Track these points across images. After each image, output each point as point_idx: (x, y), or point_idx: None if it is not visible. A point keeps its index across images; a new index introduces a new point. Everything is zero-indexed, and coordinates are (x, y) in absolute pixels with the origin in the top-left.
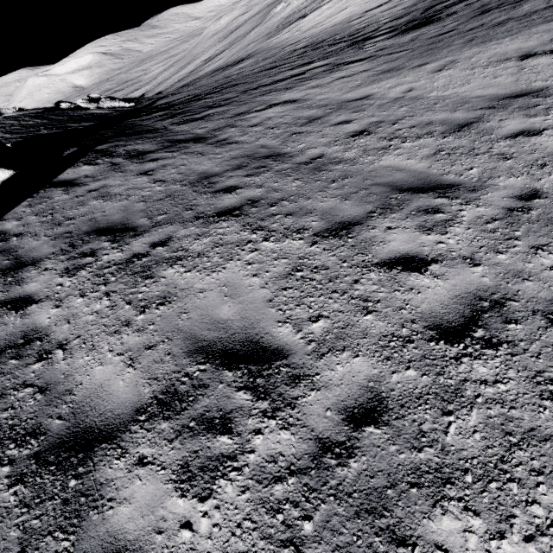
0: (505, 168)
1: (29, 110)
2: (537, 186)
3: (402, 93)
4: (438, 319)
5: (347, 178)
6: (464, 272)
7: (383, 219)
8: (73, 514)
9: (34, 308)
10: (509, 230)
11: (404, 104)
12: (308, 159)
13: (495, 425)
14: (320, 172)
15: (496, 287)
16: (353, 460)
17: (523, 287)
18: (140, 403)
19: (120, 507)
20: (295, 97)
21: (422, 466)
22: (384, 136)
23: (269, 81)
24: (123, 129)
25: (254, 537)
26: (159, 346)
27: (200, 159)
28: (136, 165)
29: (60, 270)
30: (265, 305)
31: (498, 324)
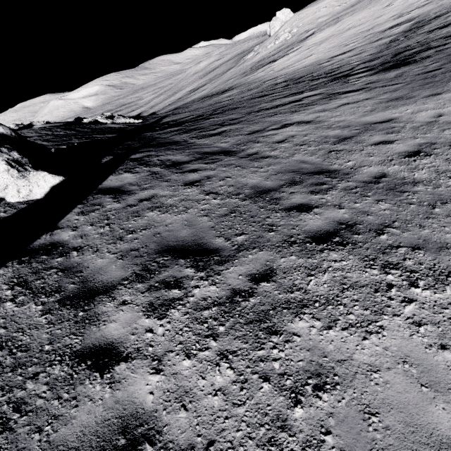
0: None
1: (54, 123)
2: None
3: (432, 118)
4: None
5: (448, 203)
6: None
7: None
8: None
9: (123, 369)
10: None
11: (445, 128)
12: (371, 177)
13: None
14: (403, 193)
15: None
16: None
17: None
18: None
19: None
20: (307, 118)
21: None
22: (450, 158)
23: (268, 106)
24: (145, 140)
25: None
26: None
27: (243, 172)
28: (178, 175)
29: (142, 305)
30: None
31: None
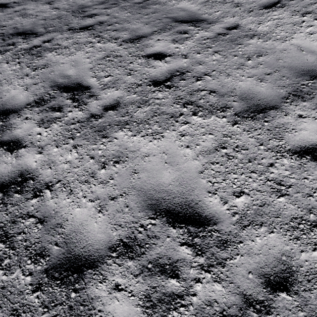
0: (233, 12)
1: None
2: (240, 22)
3: None
4: (156, 78)
5: (155, 13)
6: (178, 61)
7: (158, 35)
8: (1, 130)
9: None
10: (211, 44)
11: None
12: (142, 1)
13: (153, 110)
14: (143, 9)
15: (187, 67)
16: (100, 119)
17: (197, 67)
18: (28, 102)
19: (17, 130)
20: None
21: (122, 120)
22: None
23: None
24: None
25: (60, 137)
26: (39, 84)
27: None
28: None
29: None
30: (88, 70)
31: (177, 80)
